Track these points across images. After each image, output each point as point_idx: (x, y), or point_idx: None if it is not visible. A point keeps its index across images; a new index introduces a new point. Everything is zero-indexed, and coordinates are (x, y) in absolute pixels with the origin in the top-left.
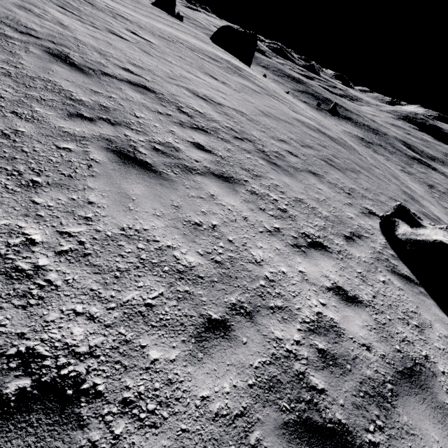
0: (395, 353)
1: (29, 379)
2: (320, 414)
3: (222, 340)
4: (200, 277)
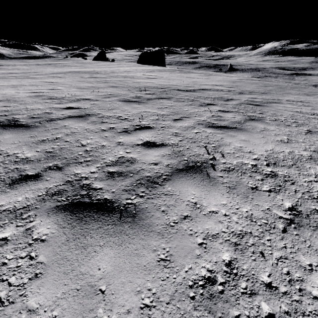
0: None
1: None
2: None
3: None
4: None
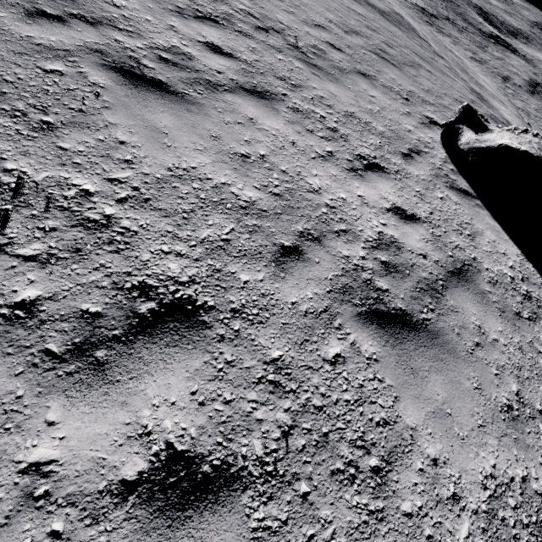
0: (447, 258)
1: (153, 302)
2: (385, 305)
3: (298, 262)
4: (264, 211)
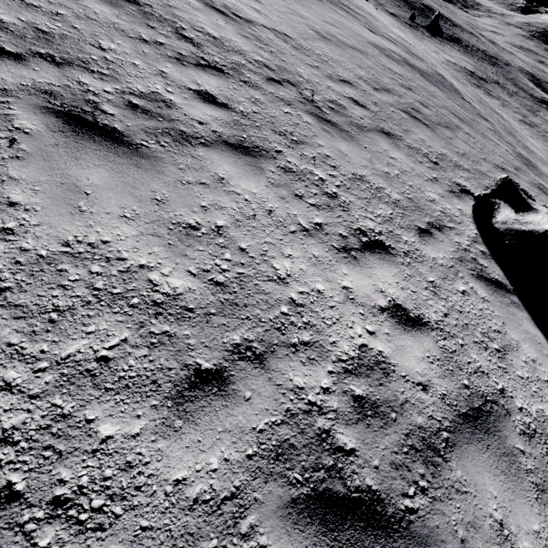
0: (460, 390)
1: None
2: (344, 482)
3: (214, 398)
4: (189, 309)
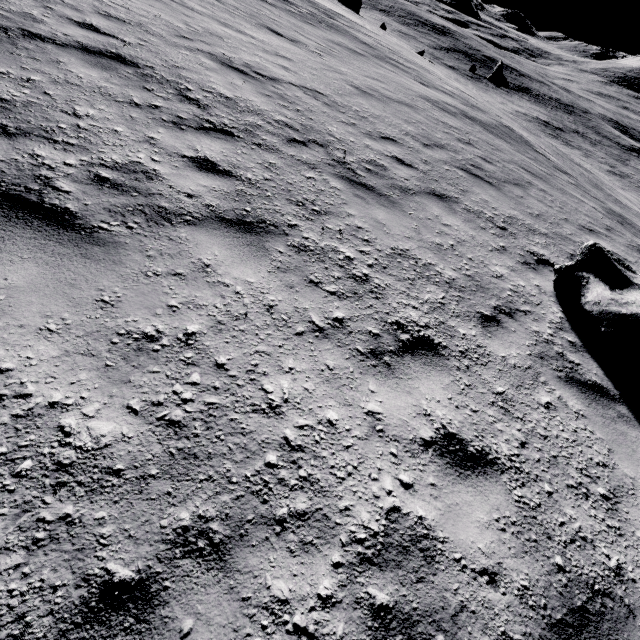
0: (551, 576)
1: None
2: None
3: None
4: (114, 472)
